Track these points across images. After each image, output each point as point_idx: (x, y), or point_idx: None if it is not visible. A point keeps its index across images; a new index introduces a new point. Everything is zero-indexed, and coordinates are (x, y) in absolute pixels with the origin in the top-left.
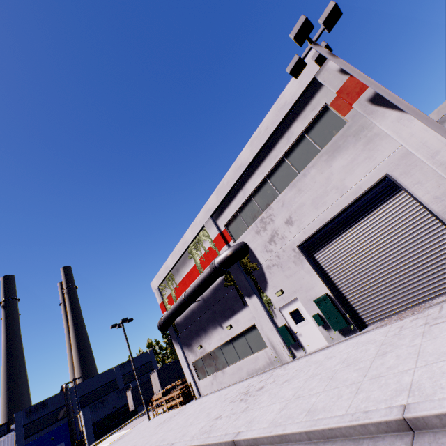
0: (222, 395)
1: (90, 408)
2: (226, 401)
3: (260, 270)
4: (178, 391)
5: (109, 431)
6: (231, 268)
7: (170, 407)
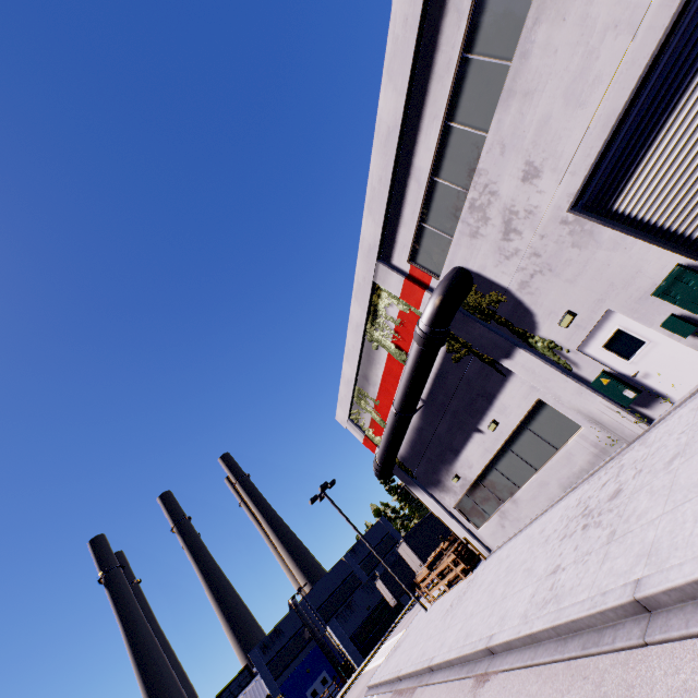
0: (534, 535)
1: (337, 618)
2: (551, 540)
3: (508, 300)
4: (452, 556)
5: (376, 641)
6: (452, 326)
7: (448, 583)
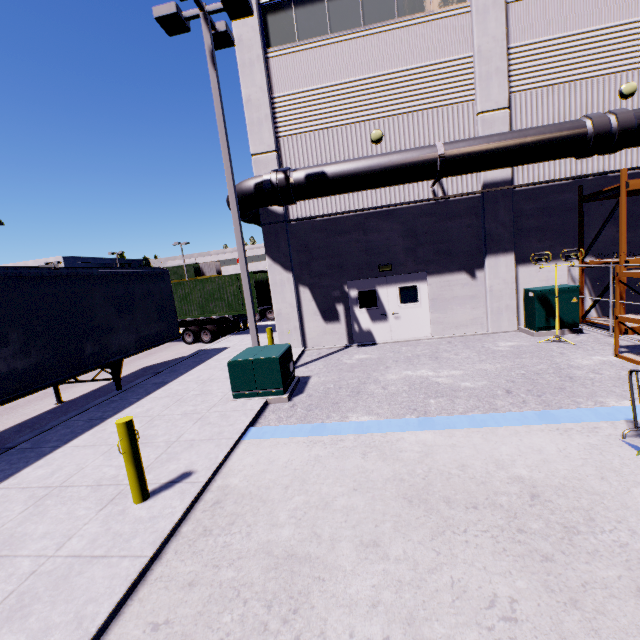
0: None
1: None
2: None
3: None
4: None
5: None
6: None
7: None
